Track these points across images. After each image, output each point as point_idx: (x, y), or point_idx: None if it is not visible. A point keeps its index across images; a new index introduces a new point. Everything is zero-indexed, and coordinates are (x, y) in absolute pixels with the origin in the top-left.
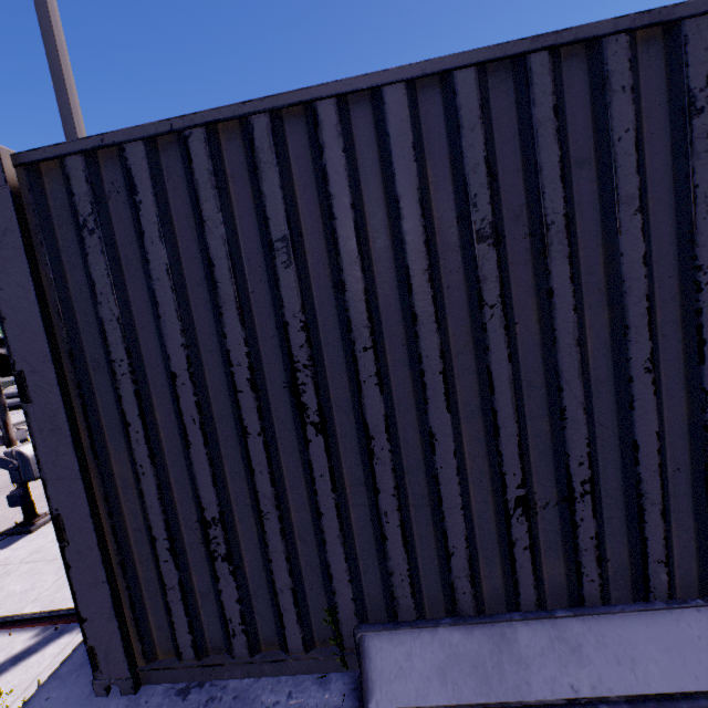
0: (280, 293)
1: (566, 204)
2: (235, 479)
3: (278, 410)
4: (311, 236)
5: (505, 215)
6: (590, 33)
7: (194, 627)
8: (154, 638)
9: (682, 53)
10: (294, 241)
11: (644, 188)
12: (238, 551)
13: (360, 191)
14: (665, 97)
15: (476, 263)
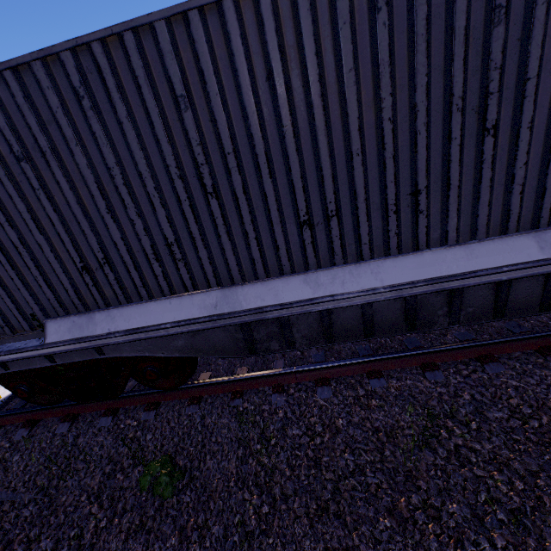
0: None
1: (49, 142)
2: None
3: None
4: None
5: (29, 148)
6: (23, 61)
7: None
8: None
9: (66, 69)
10: None
11: (78, 133)
12: None
13: None
14: (71, 90)
15: (24, 171)
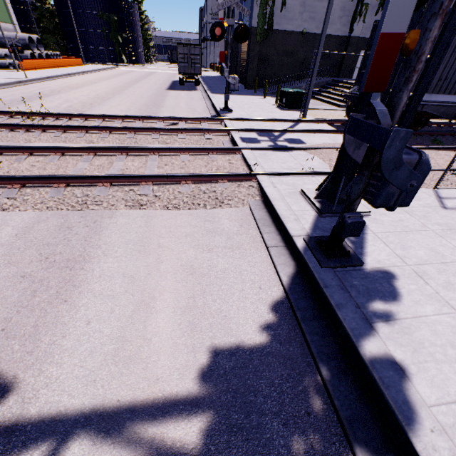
0: None
1: None
2: None
3: None
4: None
5: None
6: None
7: None
8: None
9: None
10: None
11: None
12: None
13: None
14: None
15: None
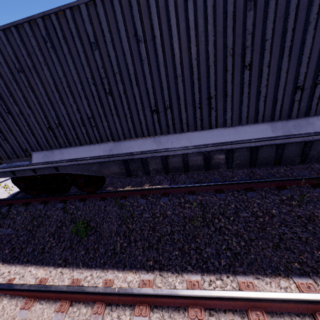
0: None
1: (32, 64)
2: (0, 124)
3: (1, 110)
4: None
5: (23, 66)
6: (19, 23)
7: (6, 153)
8: (1, 156)
9: (39, 27)
10: None
11: (45, 60)
12: (7, 139)
13: None
14: (42, 38)
15: (21, 77)
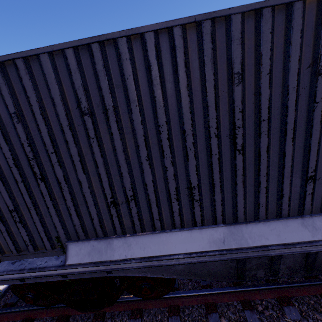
0: (18, 133)
1: (113, 102)
2: (18, 197)
3: (28, 174)
4: (26, 111)
5: (94, 105)
6: (111, 37)
7: (15, 244)
8: (3, 247)
9: (145, 46)
10: (19, 114)
11: (140, 96)
12: (24, 220)
13: (40, 95)
14: (144, 62)
15: (85, 123)
